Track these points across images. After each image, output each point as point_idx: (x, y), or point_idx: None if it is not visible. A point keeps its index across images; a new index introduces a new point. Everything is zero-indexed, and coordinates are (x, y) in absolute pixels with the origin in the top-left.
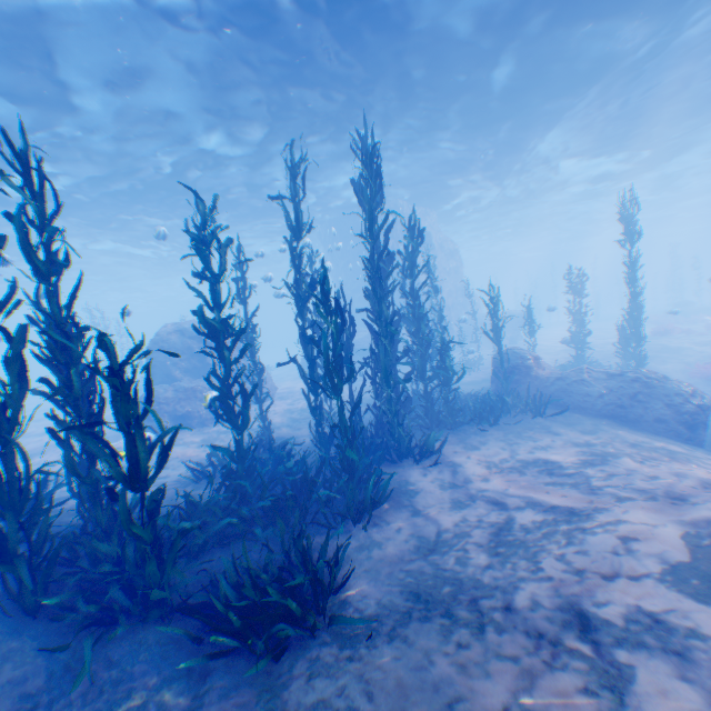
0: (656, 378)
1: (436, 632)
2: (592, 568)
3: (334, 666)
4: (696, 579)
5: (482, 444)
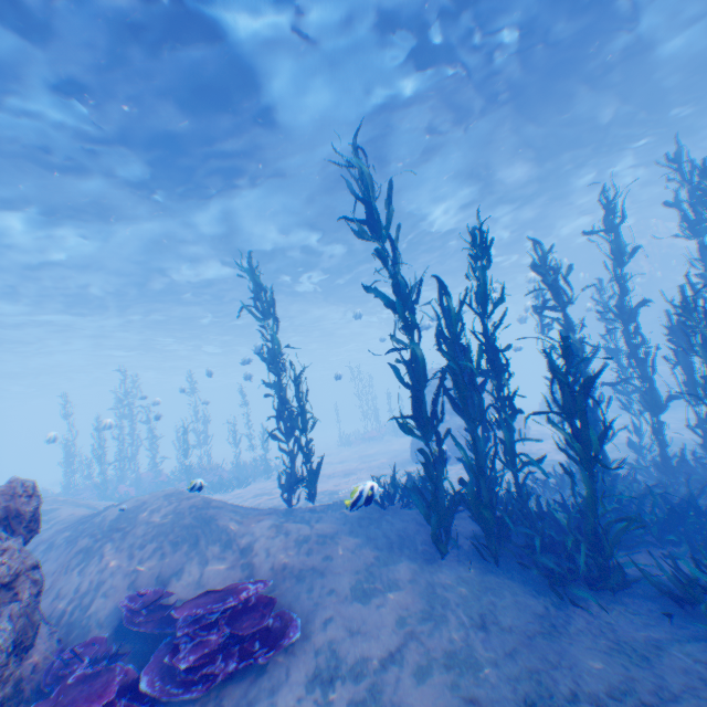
0: None
1: None
2: None
3: None
4: None
5: None
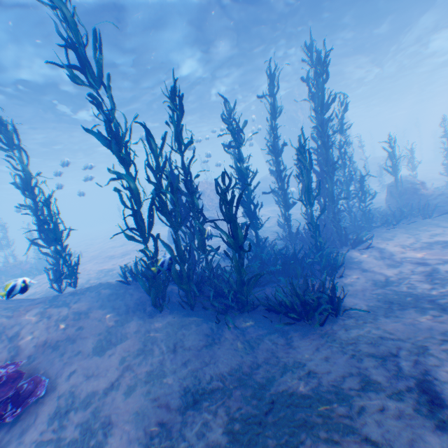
0: None
1: (413, 312)
2: None
3: (357, 326)
4: None
5: (393, 237)
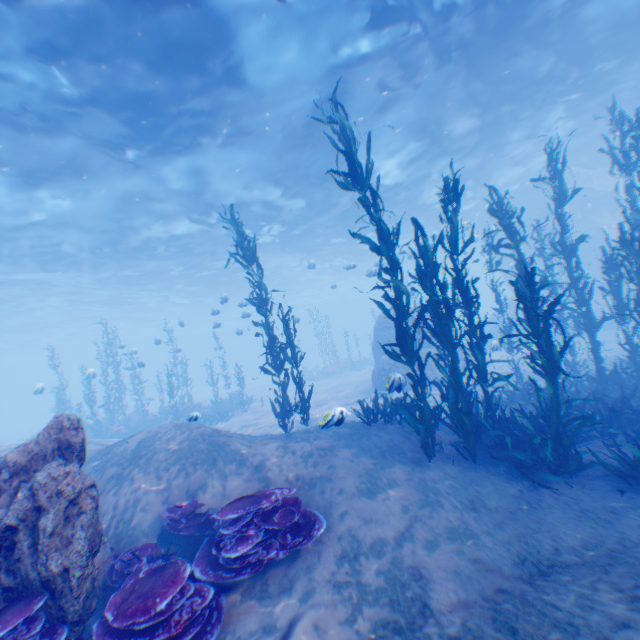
0: None
1: None
2: None
3: None
4: None
5: None
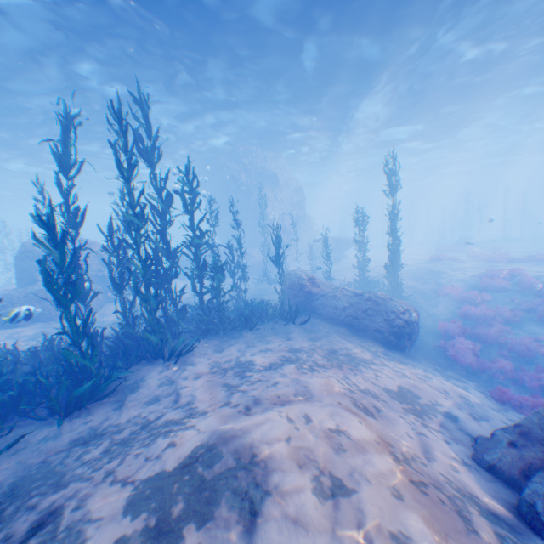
0: (383, 297)
1: None
2: (120, 472)
3: None
4: (151, 489)
5: (229, 347)
